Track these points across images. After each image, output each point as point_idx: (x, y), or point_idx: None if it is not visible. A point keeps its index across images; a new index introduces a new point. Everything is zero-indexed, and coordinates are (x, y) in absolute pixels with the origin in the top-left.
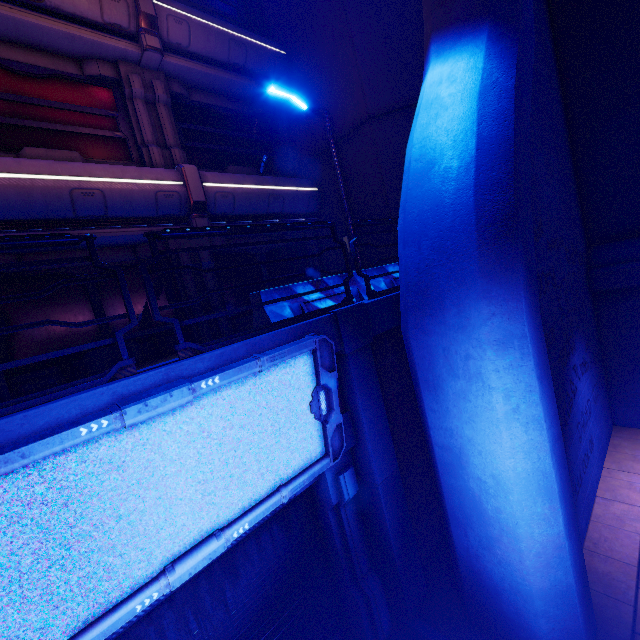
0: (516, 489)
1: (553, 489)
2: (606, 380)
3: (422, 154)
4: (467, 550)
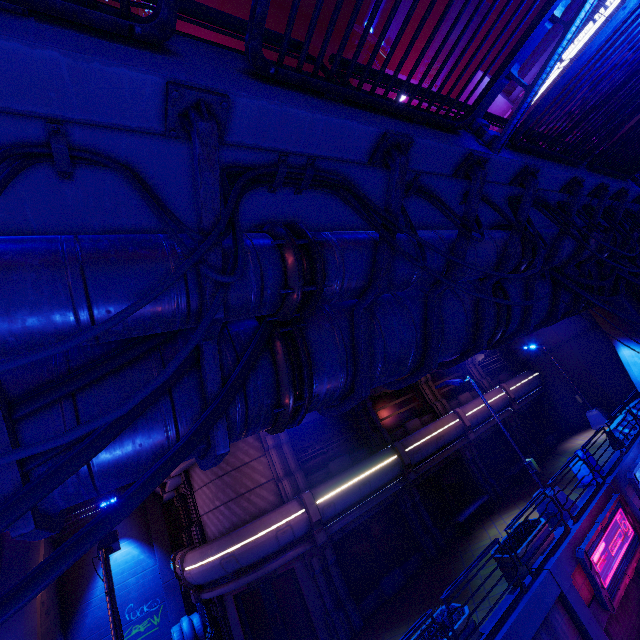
0: None
1: None
2: None
3: None
4: None
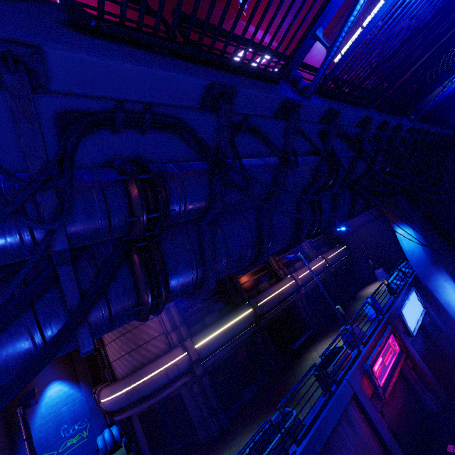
0: None
1: None
2: None
3: (409, 250)
4: None
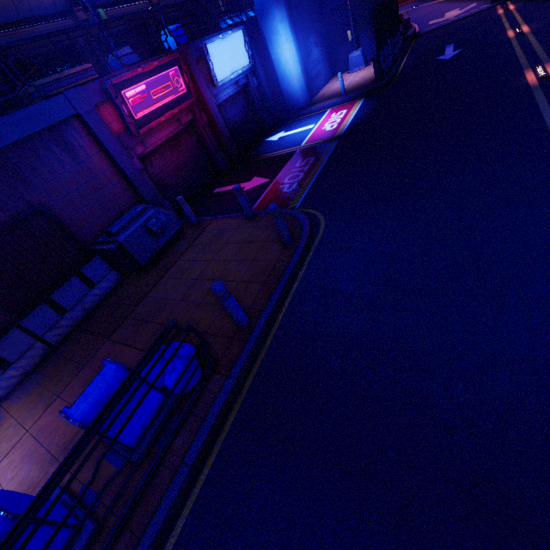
0: (290, 62)
1: (297, 60)
2: (330, 56)
3: None
4: (285, 90)
